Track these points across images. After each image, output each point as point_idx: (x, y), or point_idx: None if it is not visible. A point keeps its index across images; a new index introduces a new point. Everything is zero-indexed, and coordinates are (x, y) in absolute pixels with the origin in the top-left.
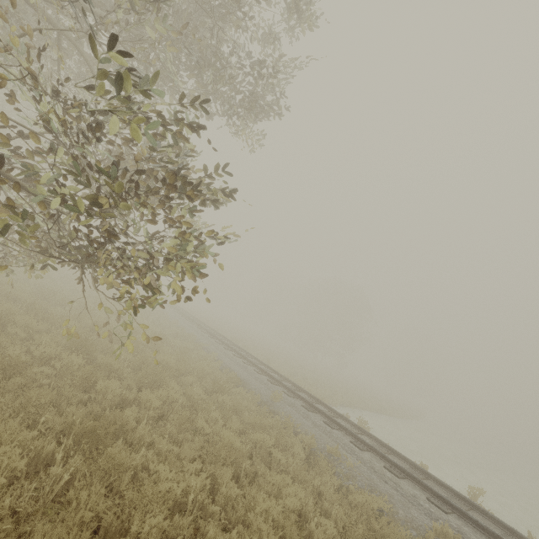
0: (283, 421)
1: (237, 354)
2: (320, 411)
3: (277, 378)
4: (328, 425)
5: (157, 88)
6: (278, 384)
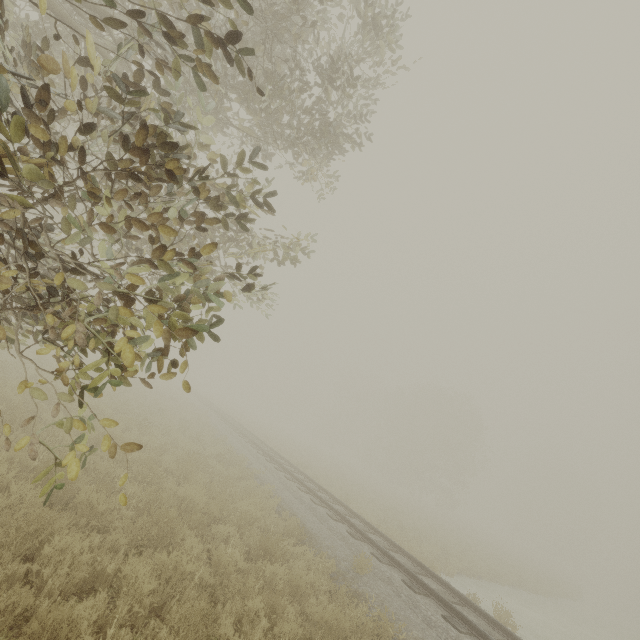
0: (374, 614)
1: (303, 488)
2: (434, 593)
3: (361, 528)
4: (452, 625)
5: (203, 127)
6: (363, 539)
